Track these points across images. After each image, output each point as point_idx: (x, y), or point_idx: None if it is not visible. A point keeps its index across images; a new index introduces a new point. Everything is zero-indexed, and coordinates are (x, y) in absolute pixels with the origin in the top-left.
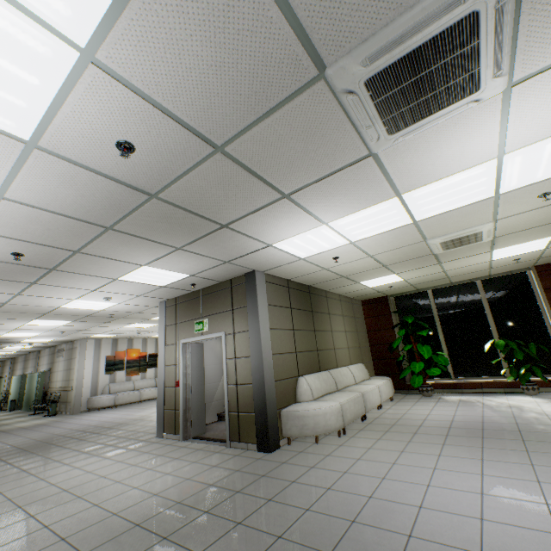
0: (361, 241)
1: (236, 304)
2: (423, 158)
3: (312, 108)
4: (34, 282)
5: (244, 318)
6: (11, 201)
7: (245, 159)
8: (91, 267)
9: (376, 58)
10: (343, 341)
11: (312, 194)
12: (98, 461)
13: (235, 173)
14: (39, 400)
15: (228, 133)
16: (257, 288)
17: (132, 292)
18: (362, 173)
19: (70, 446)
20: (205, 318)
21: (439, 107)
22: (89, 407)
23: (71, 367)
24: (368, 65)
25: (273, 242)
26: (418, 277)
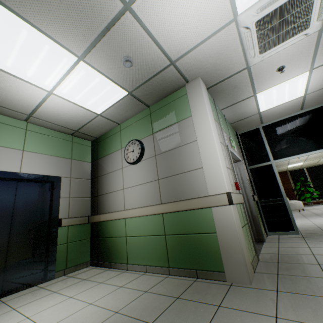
0: None
1: None
2: None
3: None
4: None
5: None
6: None
7: None
8: None
9: None
10: None
11: None
12: None
13: None
14: None
15: None
16: None
17: None
18: None
19: None
20: None
21: None
22: None
23: None
24: None
25: None
26: (307, 163)
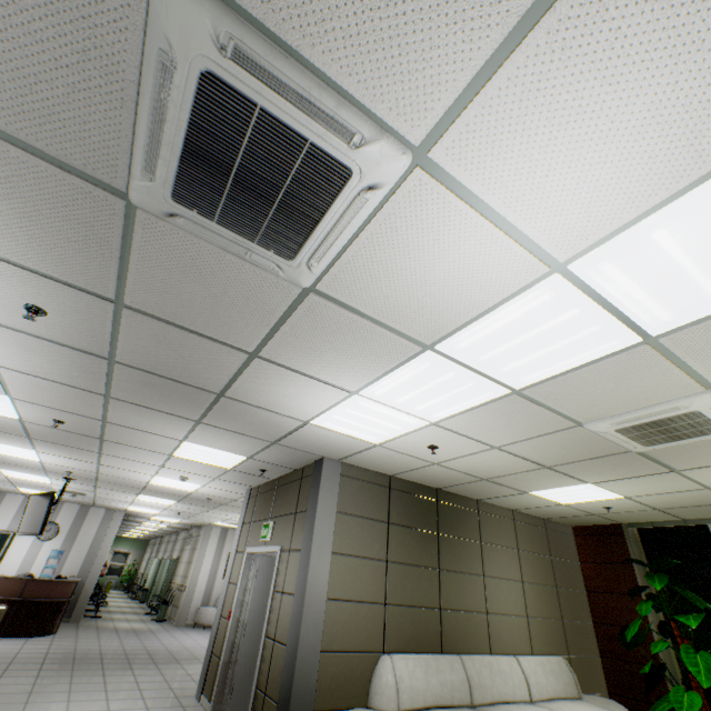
0: (447, 421)
1: (300, 504)
2: (401, 287)
3: (163, 242)
4: (102, 452)
5: (302, 528)
6: (7, 369)
7: (157, 312)
8: (134, 439)
9: (153, 167)
10: (515, 600)
11: (285, 350)
12: (95, 710)
13: (164, 329)
14: (162, 596)
15: (108, 284)
16: (322, 484)
17: (203, 472)
18: (325, 317)
19: (109, 673)
20: (272, 519)
21: (318, 209)
22: (196, 621)
23: (192, 559)
24: (153, 178)
25: (306, 418)
26: (655, 495)
